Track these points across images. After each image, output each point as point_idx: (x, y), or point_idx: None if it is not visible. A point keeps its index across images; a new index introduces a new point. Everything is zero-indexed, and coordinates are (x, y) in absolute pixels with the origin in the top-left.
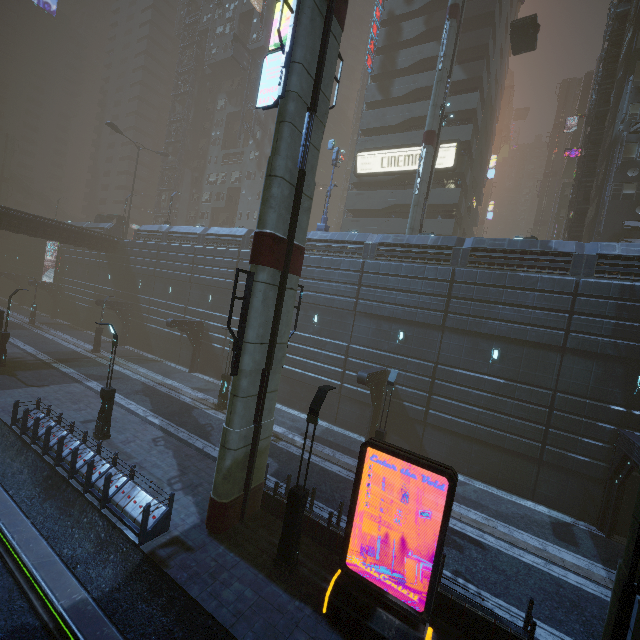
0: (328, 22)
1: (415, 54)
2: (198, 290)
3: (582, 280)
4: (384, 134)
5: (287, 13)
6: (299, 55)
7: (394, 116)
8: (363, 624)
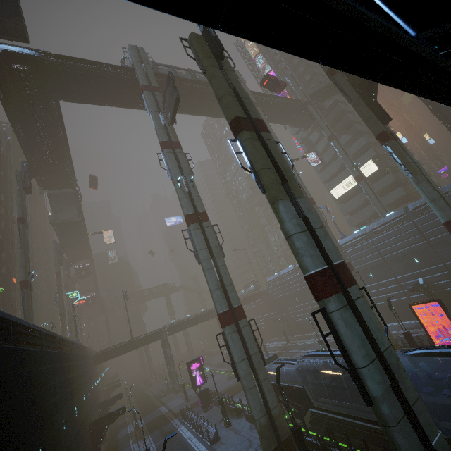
0: (313, 209)
1: (323, 143)
2: (309, 292)
3: None
4: (334, 176)
5: None
6: None
7: (333, 168)
8: None
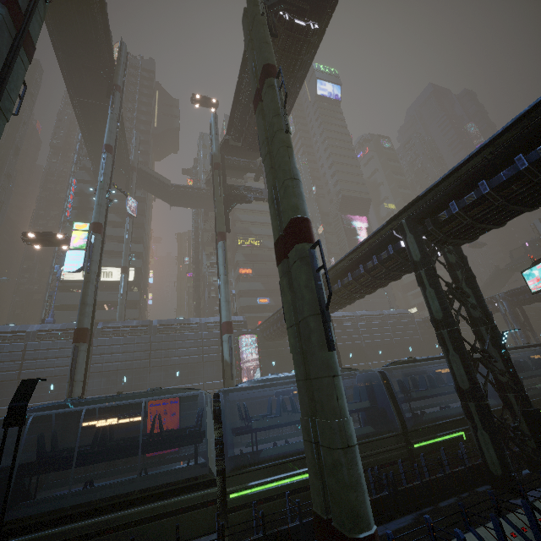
0: (103, 245)
1: None
2: None
3: (204, 333)
4: None
5: (80, 236)
6: (95, 258)
7: None
8: (159, 468)
